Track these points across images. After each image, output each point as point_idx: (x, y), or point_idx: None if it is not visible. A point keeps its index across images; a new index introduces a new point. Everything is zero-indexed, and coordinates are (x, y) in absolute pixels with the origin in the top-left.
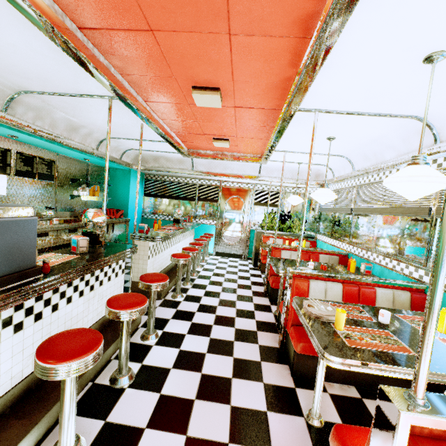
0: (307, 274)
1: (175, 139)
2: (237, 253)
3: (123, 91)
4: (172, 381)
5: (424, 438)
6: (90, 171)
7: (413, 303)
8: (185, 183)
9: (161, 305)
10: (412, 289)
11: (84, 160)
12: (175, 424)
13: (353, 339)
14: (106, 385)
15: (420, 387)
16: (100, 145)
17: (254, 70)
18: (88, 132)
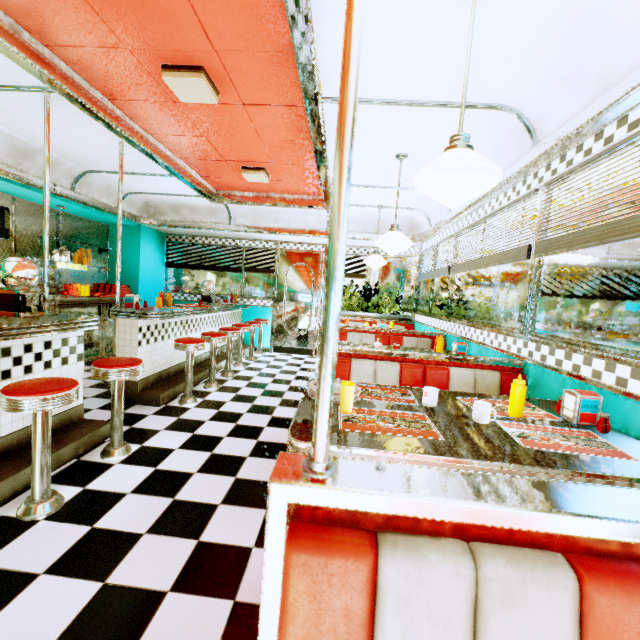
0: (349, 350)
1: (187, 170)
2: (304, 347)
3: (54, 74)
4: (121, 510)
5: (310, 524)
6: (75, 228)
7: (504, 388)
8: (226, 246)
9: (156, 413)
10: (505, 368)
11: (62, 210)
12: (94, 567)
13: (356, 423)
14: (11, 516)
15: (317, 442)
16: (78, 183)
17: (237, 28)
18: (51, 160)
